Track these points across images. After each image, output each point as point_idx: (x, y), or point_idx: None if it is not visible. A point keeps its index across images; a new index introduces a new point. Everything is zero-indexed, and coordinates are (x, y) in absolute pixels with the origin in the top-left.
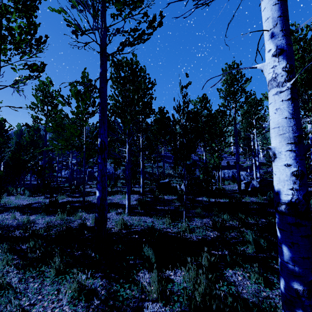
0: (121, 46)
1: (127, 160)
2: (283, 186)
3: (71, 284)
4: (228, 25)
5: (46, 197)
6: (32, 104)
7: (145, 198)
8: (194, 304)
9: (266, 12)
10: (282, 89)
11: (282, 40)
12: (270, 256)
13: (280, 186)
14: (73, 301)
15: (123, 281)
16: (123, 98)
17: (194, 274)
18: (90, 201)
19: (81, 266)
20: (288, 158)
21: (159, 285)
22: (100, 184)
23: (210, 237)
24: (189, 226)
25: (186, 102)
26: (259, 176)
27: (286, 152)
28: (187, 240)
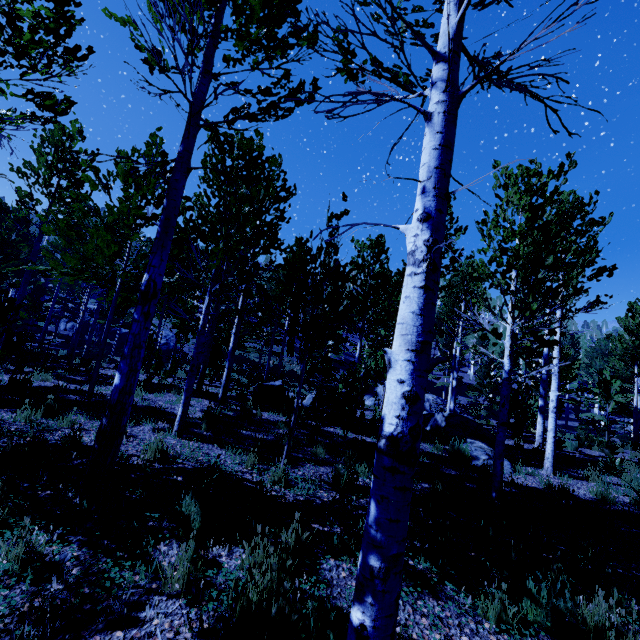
0: (232, 114)
1: (202, 326)
2: (389, 412)
3: (12, 548)
4: (392, 147)
5: (4, 370)
6: (26, 166)
7: (223, 410)
8: (242, 606)
9: (425, 156)
10: (418, 270)
11: (432, 201)
12: (410, 546)
13: (386, 410)
14: (7, 580)
15: (124, 555)
16: (219, 207)
17: (262, 557)
18: (106, 395)
19: (43, 518)
20: (403, 371)
21: (190, 568)
22: (126, 362)
23: (321, 500)
24: (290, 476)
25: (333, 244)
26: (452, 407)
27: (403, 362)
28: (274, 499)
